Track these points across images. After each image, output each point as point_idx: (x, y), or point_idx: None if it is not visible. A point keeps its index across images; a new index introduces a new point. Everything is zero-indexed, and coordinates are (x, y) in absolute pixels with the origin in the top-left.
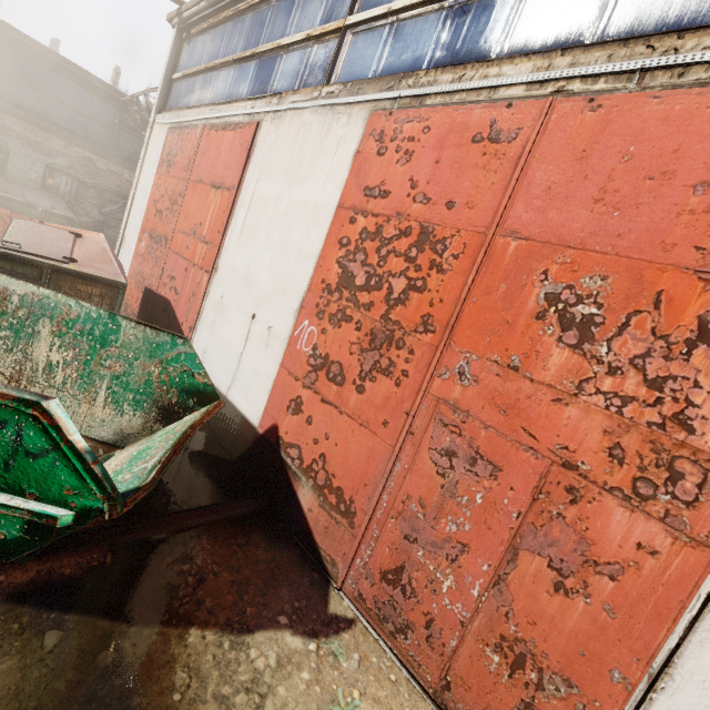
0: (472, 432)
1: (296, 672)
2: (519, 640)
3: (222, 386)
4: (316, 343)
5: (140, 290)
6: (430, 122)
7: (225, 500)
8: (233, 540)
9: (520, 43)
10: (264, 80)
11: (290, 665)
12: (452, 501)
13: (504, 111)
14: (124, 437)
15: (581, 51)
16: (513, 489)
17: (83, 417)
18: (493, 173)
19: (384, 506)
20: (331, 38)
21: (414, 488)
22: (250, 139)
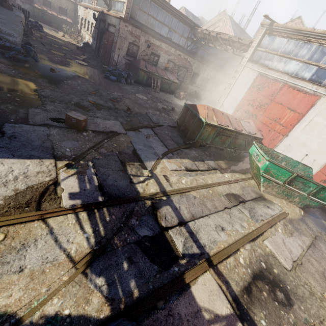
0: None
1: None
2: None
3: None
4: None
5: None
6: None
7: None
8: None
9: None
10: (321, 78)
11: None
12: None
13: None
14: None
15: None
16: None
17: None
18: None
19: None
20: None
21: None
22: (314, 101)
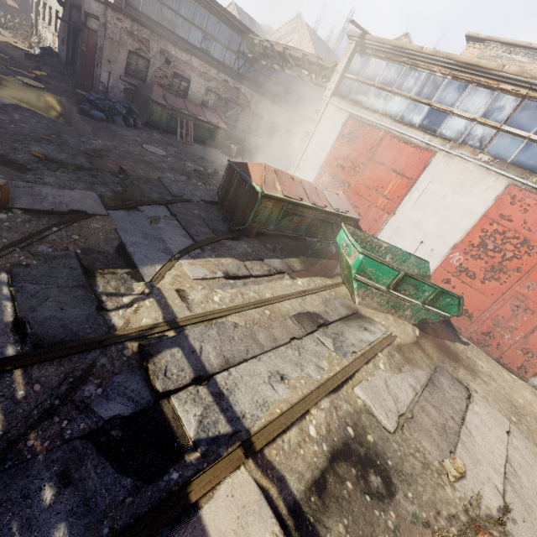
0: (527, 302)
1: (467, 351)
2: (528, 349)
3: None
4: (462, 262)
5: None
6: None
7: None
8: None
9: None
10: (435, 123)
11: (465, 349)
12: (514, 318)
13: None
14: None
15: None
16: None
17: None
18: None
19: (486, 316)
20: (488, 127)
21: (500, 313)
22: (427, 159)
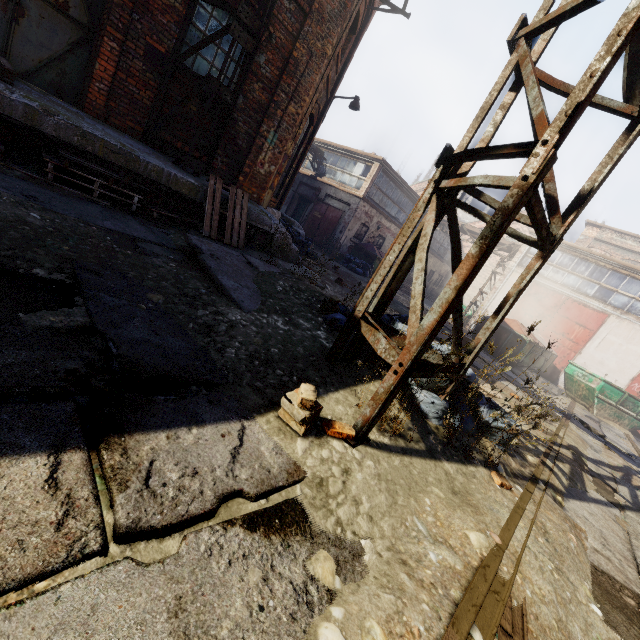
0: None
1: None
2: None
3: None
4: None
5: None
6: None
7: None
8: None
9: None
10: (605, 296)
11: None
12: None
13: None
14: None
15: None
16: None
17: None
18: None
19: None
20: None
21: None
22: (603, 319)
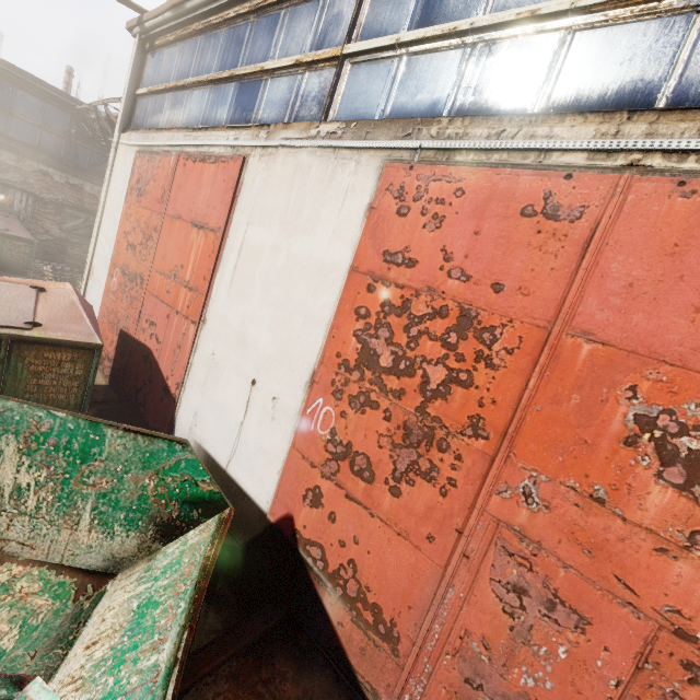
0: (546, 569)
1: None
2: None
3: (220, 457)
4: (335, 427)
5: (114, 332)
6: (464, 184)
7: (239, 612)
8: (256, 676)
9: (570, 96)
10: (246, 106)
11: None
12: (525, 649)
13: (561, 182)
14: (117, 562)
15: (655, 116)
16: (608, 650)
17: (64, 545)
18: (552, 256)
19: (436, 638)
20: (325, 66)
21: (474, 623)
22: (235, 176)
